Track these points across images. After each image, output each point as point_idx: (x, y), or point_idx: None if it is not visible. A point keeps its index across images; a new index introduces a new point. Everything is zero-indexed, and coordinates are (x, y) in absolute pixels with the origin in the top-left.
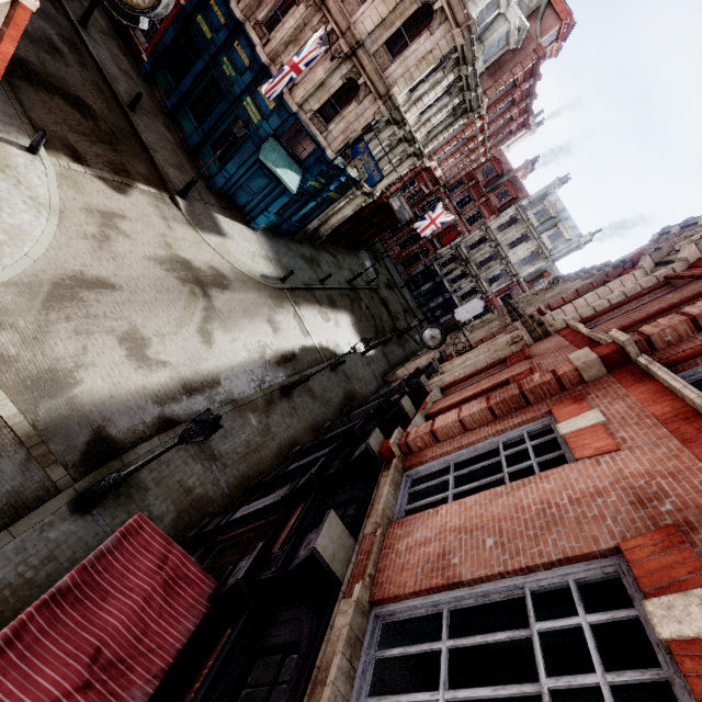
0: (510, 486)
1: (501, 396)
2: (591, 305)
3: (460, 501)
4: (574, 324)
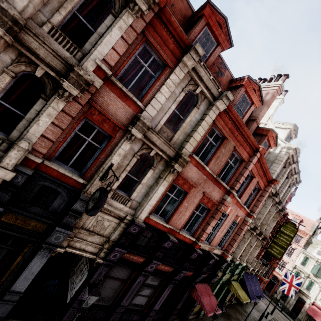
0: (224, 224)
1: (219, 217)
2: (196, 139)
3: (218, 232)
4: (202, 164)
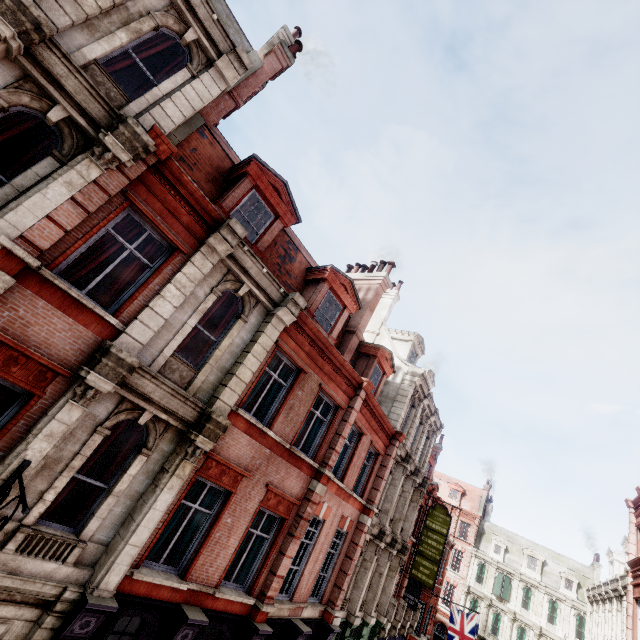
0: (317, 543)
1: (304, 531)
2: (243, 379)
3: (308, 564)
4: (259, 426)
